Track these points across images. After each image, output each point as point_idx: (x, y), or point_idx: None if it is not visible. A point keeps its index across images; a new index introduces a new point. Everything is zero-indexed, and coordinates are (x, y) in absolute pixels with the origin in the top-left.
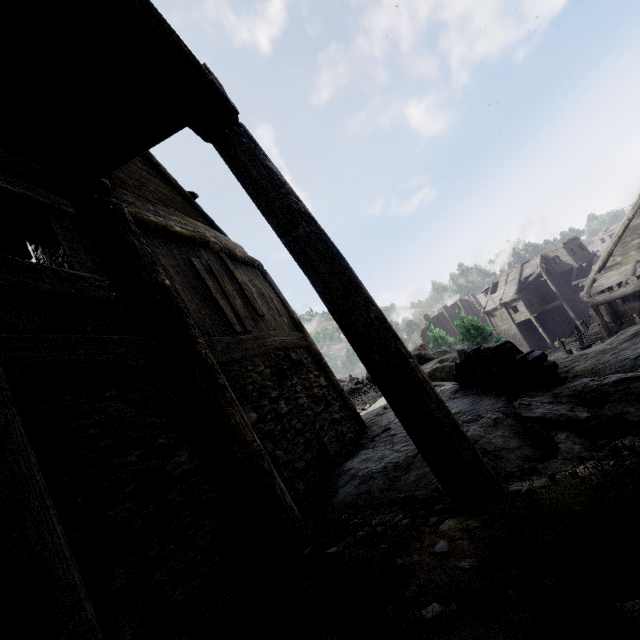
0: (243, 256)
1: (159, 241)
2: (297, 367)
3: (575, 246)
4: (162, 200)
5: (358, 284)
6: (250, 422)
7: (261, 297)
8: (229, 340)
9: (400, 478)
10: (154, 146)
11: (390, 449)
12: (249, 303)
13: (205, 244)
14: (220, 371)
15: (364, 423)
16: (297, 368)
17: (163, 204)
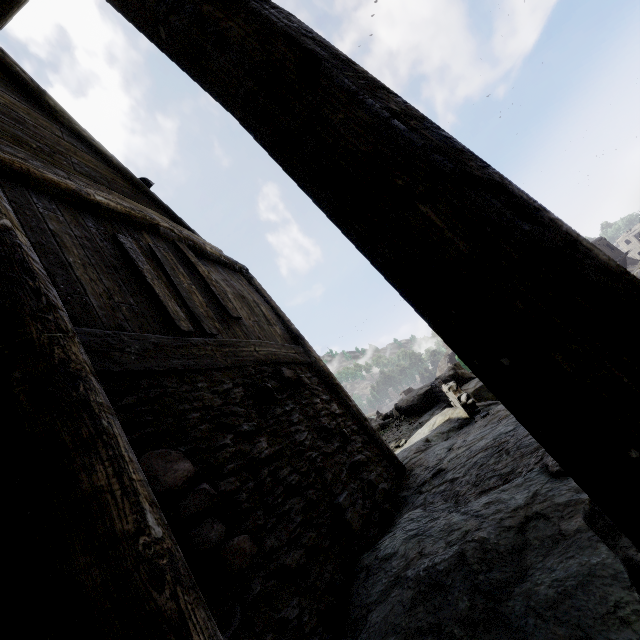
0: (217, 254)
1: (59, 206)
2: (294, 388)
3: (603, 246)
4: (91, 176)
5: (342, 56)
6: (171, 481)
7: (240, 299)
8: (162, 340)
9: (510, 591)
10: (2, 23)
11: (459, 510)
12: (217, 302)
13: (151, 228)
14: (90, 375)
15: (402, 465)
16: (294, 390)
17: (92, 181)
